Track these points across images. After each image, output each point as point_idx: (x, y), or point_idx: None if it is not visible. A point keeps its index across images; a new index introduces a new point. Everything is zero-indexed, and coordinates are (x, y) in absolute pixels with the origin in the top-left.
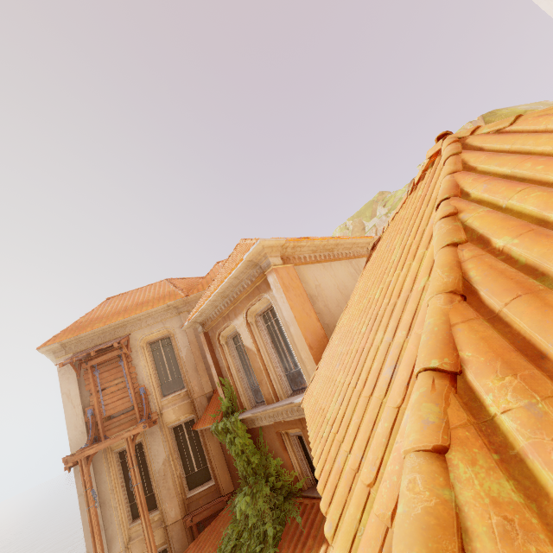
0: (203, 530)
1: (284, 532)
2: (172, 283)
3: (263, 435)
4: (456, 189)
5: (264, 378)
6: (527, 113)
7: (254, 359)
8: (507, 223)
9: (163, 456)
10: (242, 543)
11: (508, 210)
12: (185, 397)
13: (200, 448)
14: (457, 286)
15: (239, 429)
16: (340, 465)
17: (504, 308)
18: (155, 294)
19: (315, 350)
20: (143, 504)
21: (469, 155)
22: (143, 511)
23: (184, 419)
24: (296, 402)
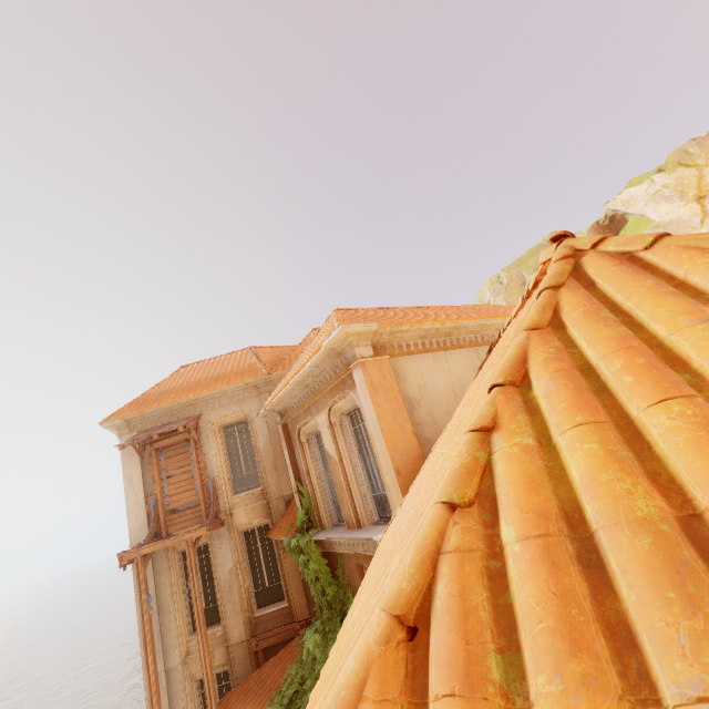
0: (268, 660)
1: None
2: (255, 354)
3: (342, 563)
4: (519, 369)
5: (346, 496)
6: None
7: (335, 470)
8: (528, 496)
9: (230, 564)
10: (305, 690)
11: (555, 453)
12: (260, 496)
13: (273, 560)
14: (410, 608)
15: (313, 553)
16: None
17: (431, 704)
18: (234, 366)
19: (405, 476)
20: (201, 619)
21: (568, 296)
22: (201, 626)
23: (257, 523)
24: (375, 539)
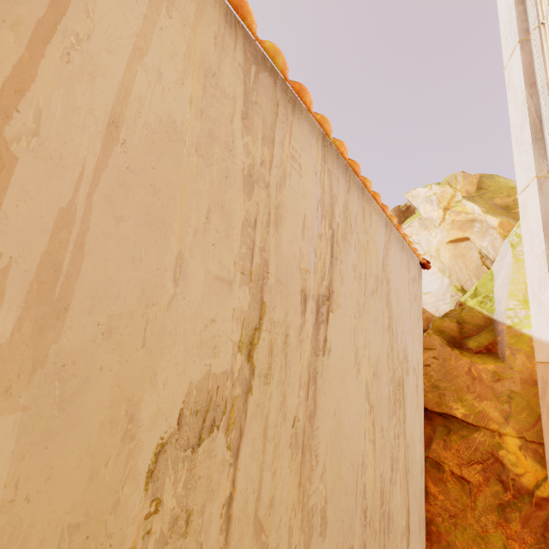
0: None
1: None
2: None
3: None
4: None
5: None
6: (515, 189)
7: None
8: None
9: None
10: None
11: None
12: None
13: None
14: None
15: None
16: None
17: None
18: None
19: None
20: None
21: None
22: None
23: None
24: None
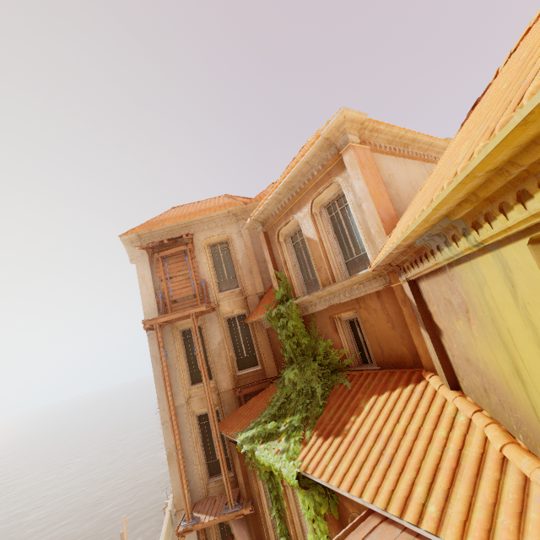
0: (251, 399)
1: (332, 393)
2: (230, 197)
3: (314, 321)
4: None
5: (324, 265)
6: None
7: (315, 248)
8: None
9: (219, 339)
10: (290, 400)
11: None
12: (239, 294)
13: (249, 338)
14: None
15: (294, 312)
16: (529, 79)
17: None
18: (215, 204)
19: (387, 225)
20: (204, 366)
21: None
22: (204, 372)
23: (237, 313)
24: (361, 273)
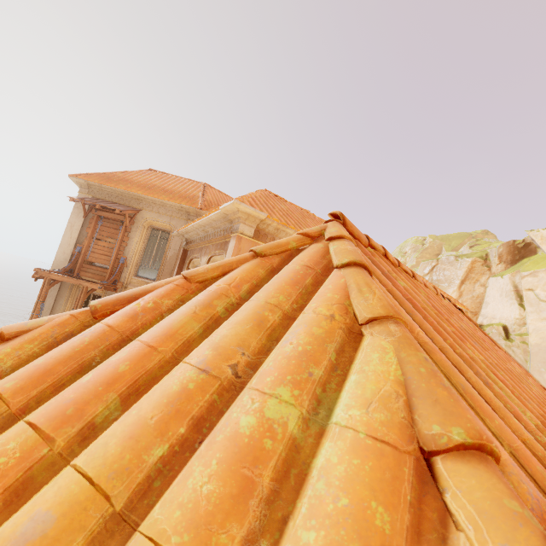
0: None
1: None
2: (204, 190)
3: None
4: (117, 304)
5: None
6: None
7: None
8: None
9: None
10: None
11: None
12: None
13: None
14: None
15: None
16: None
17: None
18: (183, 190)
19: None
20: None
21: (244, 268)
22: None
23: None
24: None
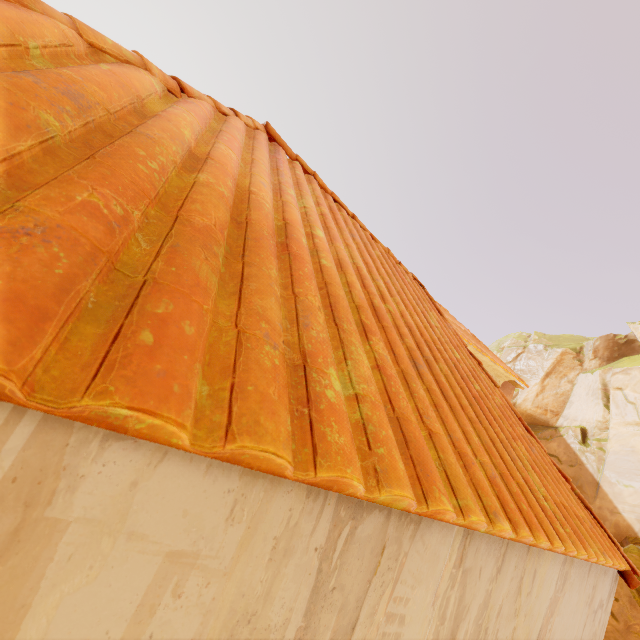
0: None
1: None
2: None
3: None
4: None
5: None
6: None
7: None
8: None
9: None
10: None
11: None
12: None
13: None
14: None
15: None
16: None
17: None
18: None
19: None
20: None
21: None
22: None
23: None
24: None
